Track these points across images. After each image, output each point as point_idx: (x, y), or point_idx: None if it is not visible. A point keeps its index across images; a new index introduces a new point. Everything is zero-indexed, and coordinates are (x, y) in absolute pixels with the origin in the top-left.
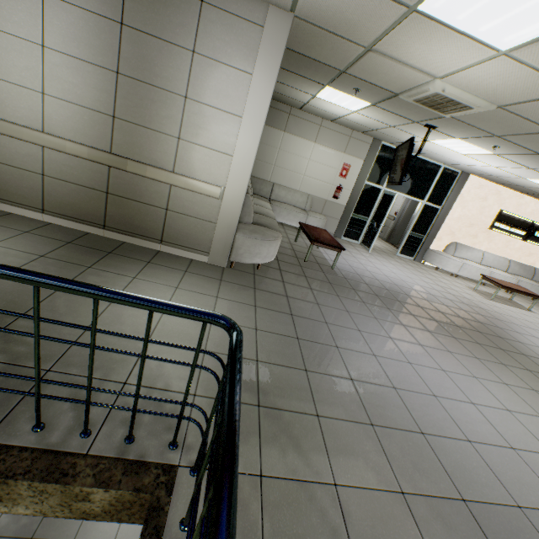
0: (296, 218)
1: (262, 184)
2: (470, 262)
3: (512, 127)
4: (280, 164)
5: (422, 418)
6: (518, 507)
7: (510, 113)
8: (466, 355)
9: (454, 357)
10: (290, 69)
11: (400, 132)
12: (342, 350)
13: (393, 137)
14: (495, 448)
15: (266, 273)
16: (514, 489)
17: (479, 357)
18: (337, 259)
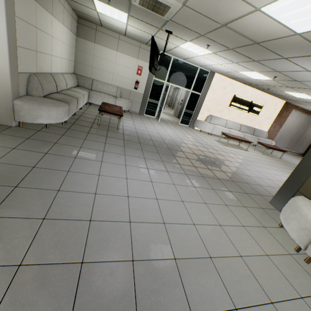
0: (109, 101)
1: (84, 79)
2: (218, 126)
3: (203, 25)
4: (95, 66)
5: (101, 210)
6: (132, 261)
7: (192, 10)
8: (179, 173)
9: (168, 174)
10: None
11: (161, 40)
12: (71, 173)
13: (162, 46)
14: (149, 224)
15: (52, 130)
16: (140, 249)
17: (188, 173)
18: (119, 123)
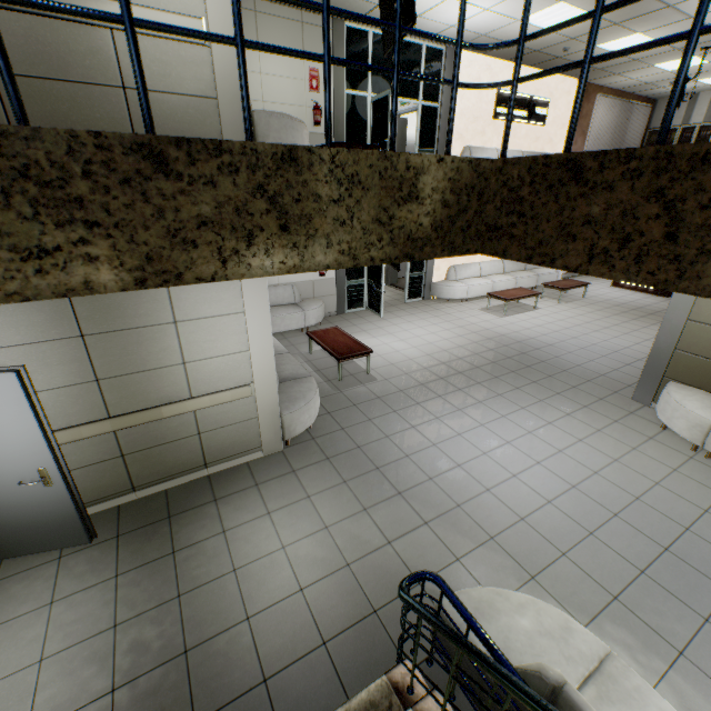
0: None
1: None
2: None
3: None
4: None
5: None
6: None
7: None
8: None
9: None
10: None
11: None
12: None
13: (361, 1)
14: None
15: None
16: None
17: None
18: None
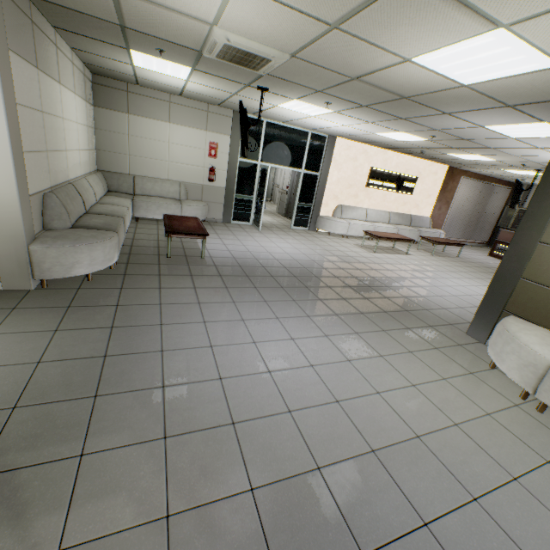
0: (170, 210)
1: (119, 178)
2: (356, 221)
3: (321, 79)
4: (135, 153)
5: (241, 404)
6: (317, 469)
7: (306, 62)
8: (326, 315)
9: (311, 321)
10: (70, 29)
11: (247, 100)
12: (167, 353)
13: (248, 107)
14: (318, 408)
15: (100, 283)
16: (322, 449)
17: (339, 313)
18: (204, 247)
